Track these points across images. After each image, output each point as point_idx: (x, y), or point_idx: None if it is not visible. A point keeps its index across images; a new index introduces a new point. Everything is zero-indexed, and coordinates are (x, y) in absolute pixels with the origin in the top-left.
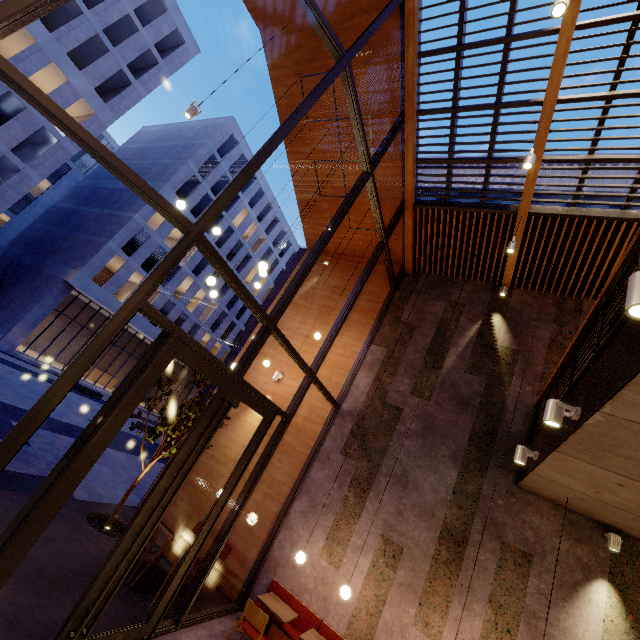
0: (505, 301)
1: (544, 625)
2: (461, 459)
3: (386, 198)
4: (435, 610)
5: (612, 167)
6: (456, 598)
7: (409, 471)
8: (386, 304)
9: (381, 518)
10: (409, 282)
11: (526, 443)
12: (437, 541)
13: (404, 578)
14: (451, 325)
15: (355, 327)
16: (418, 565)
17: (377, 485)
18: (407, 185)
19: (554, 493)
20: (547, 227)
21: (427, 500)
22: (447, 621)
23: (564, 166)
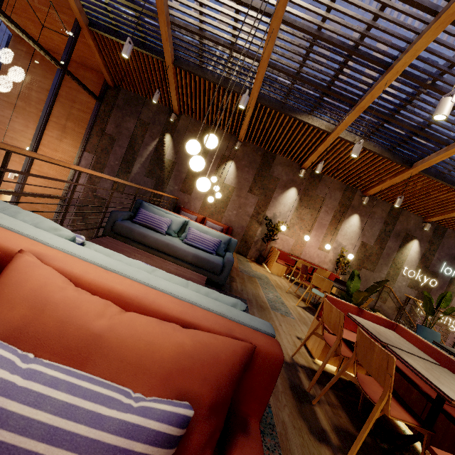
0: (175, 124)
1: None
2: None
3: (62, 6)
4: None
5: (213, 46)
6: None
7: None
8: (93, 116)
9: None
10: (111, 96)
11: None
12: None
13: None
14: (139, 140)
15: (71, 135)
16: None
17: None
18: (71, 4)
19: None
20: (188, 78)
21: None
22: None
23: (187, 32)
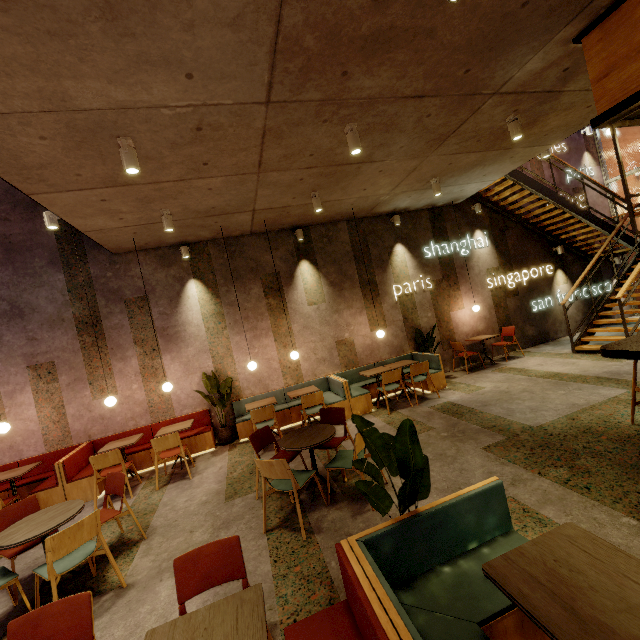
0: None
1: (172, 330)
2: (60, 260)
3: None
4: (104, 378)
5: None
6: (113, 359)
7: (17, 301)
8: None
9: (18, 356)
10: None
11: None
12: (78, 336)
13: (68, 379)
14: None
15: None
16: (74, 362)
17: None
18: None
19: (127, 241)
20: None
21: (50, 313)
22: (115, 377)
23: None
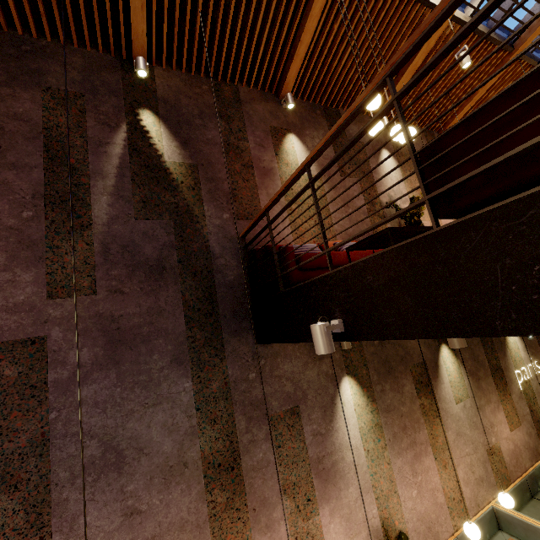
0: (149, 87)
1: (328, 460)
2: (188, 356)
3: None
4: None
5: None
6: (255, 531)
7: (116, 435)
8: None
9: None
10: None
11: (250, 287)
12: (206, 492)
13: None
14: (73, 138)
15: None
16: None
17: (61, 514)
18: None
19: None
20: None
21: (167, 453)
22: None
23: None
